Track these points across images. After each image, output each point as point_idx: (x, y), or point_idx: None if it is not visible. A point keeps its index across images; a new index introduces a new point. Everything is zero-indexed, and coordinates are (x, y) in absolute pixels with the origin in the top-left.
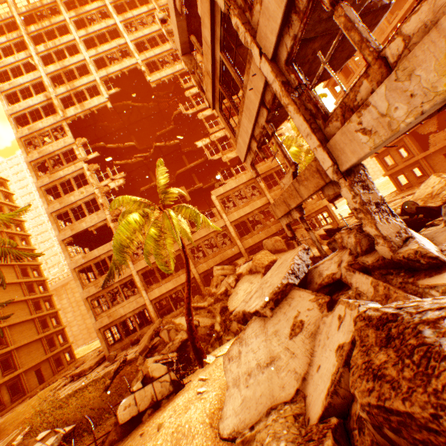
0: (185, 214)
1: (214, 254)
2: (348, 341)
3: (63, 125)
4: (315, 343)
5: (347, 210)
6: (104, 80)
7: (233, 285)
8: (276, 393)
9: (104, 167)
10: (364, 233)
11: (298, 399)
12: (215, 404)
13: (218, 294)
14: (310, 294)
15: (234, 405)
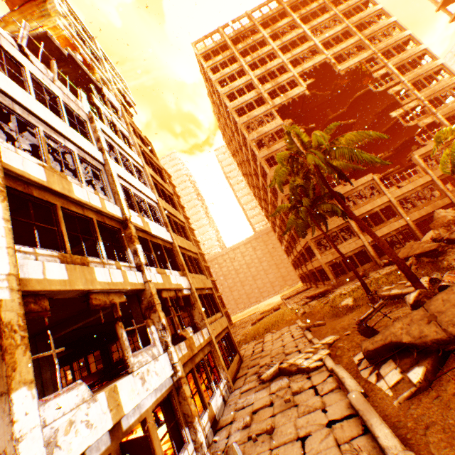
0: None
1: (423, 205)
2: None
3: (272, 111)
4: None
5: None
6: (299, 75)
7: None
8: None
9: None
10: None
11: None
12: None
13: None
14: None
15: None
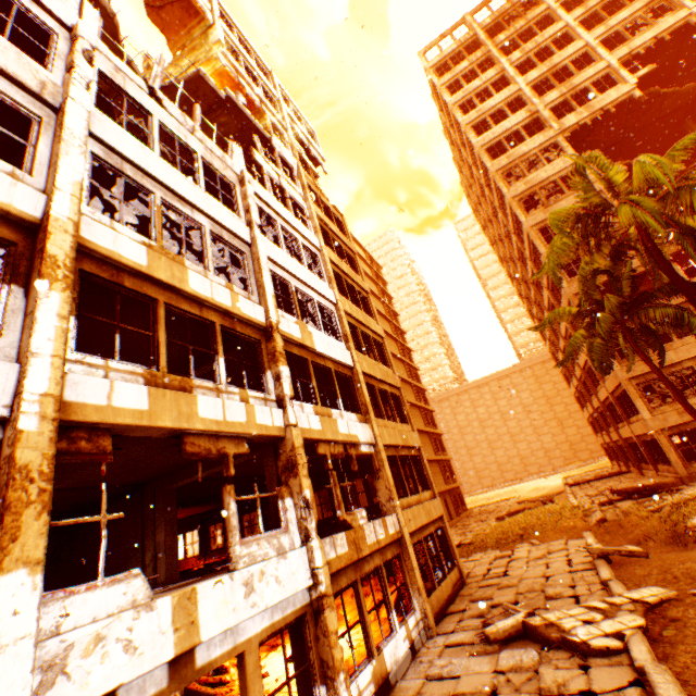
0: None
1: None
2: None
3: (557, 141)
4: None
5: None
6: (620, 63)
7: None
8: None
9: None
10: None
11: None
12: None
13: None
14: None
15: None
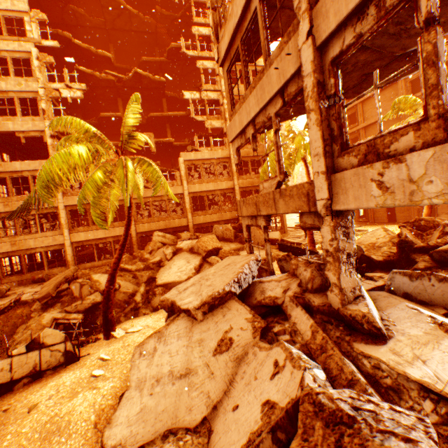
0: (145, 171)
1: (160, 218)
2: (282, 407)
3: None
4: (238, 371)
5: (295, 220)
6: None
7: (169, 257)
8: (181, 414)
9: (61, 65)
10: (321, 272)
11: (203, 431)
12: (109, 399)
13: (150, 262)
14: (248, 312)
15: (130, 412)
